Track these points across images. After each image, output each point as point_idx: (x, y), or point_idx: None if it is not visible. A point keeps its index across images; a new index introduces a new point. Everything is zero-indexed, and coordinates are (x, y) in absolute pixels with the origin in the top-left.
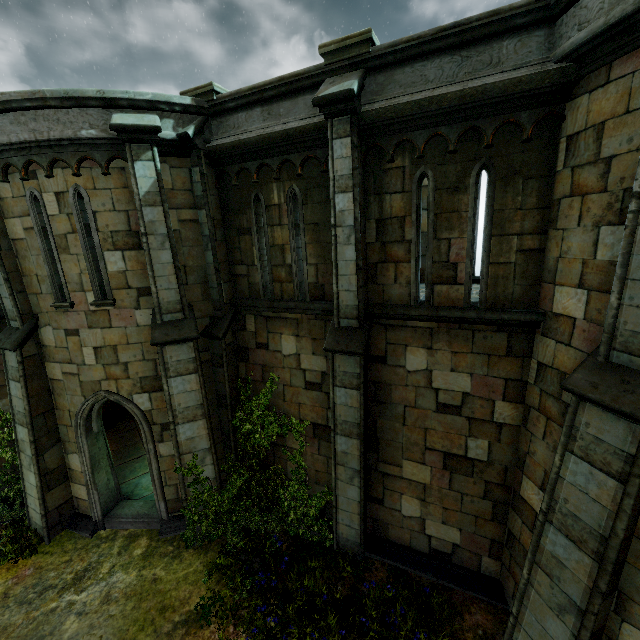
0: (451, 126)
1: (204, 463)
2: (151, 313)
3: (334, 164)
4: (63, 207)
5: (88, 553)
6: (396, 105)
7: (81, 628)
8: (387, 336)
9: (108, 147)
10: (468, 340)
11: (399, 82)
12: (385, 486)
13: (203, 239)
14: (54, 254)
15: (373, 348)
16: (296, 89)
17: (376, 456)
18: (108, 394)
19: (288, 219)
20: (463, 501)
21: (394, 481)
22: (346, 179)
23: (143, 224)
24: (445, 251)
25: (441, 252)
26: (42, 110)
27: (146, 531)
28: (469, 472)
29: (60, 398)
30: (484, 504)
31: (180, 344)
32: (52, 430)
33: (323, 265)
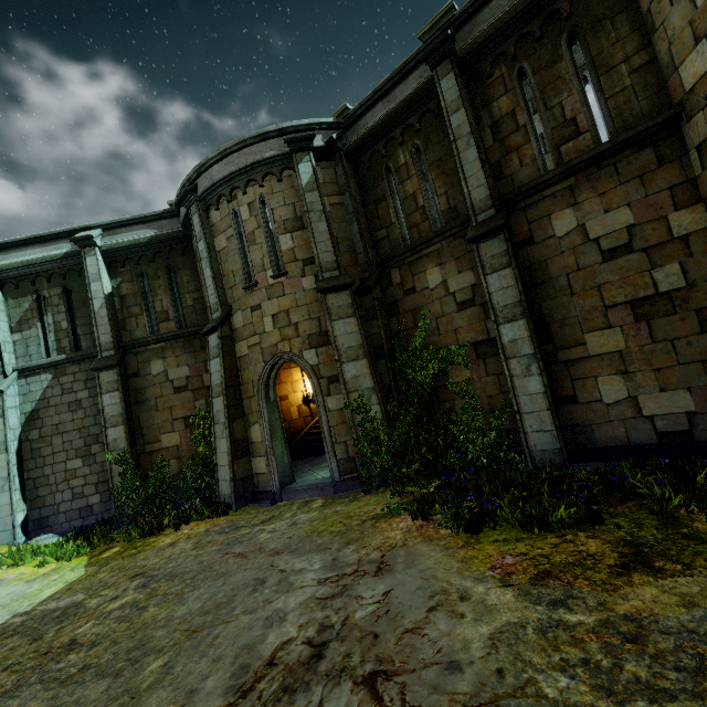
0: (532, 23)
1: (370, 403)
2: (313, 279)
3: (444, 97)
4: (252, 212)
5: (270, 512)
6: (483, 32)
7: (274, 535)
8: (527, 217)
9: (281, 163)
10: (612, 175)
11: (481, 22)
12: (572, 377)
13: (348, 217)
14: (246, 248)
15: (516, 235)
16: (405, 72)
17: (551, 346)
18: (283, 353)
19: (415, 169)
20: (676, 349)
21: (581, 365)
22: (456, 101)
23: (306, 205)
24: (560, 114)
25: (556, 117)
26: (243, 150)
27: (320, 497)
28: (669, 310)
29: (245, 372)
30: (706, 340)
31: (339, 293)
32: (239, 403)
33: (452, 190)
